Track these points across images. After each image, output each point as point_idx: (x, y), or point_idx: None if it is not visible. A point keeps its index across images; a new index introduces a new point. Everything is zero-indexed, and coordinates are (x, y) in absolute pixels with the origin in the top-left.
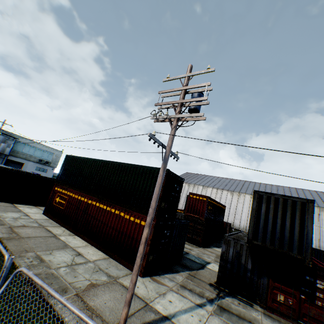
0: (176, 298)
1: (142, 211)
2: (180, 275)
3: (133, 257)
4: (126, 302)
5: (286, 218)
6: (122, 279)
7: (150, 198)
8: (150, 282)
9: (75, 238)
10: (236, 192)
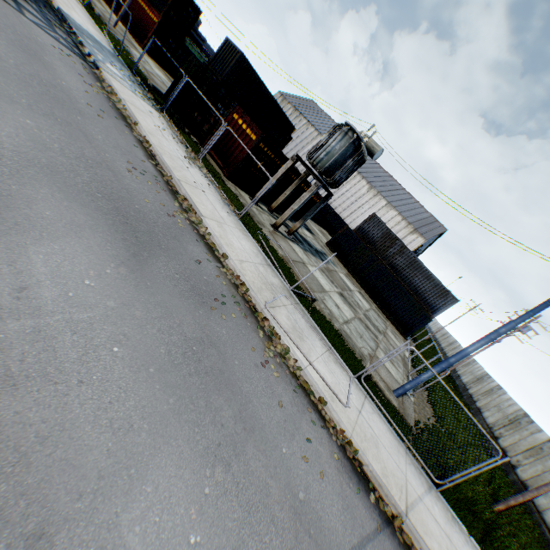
0: (153, 64)
1: (157, 11)
2: (171, 78)
3: (143, 40)
4: (119, 17)
5: (227, 58)
6: (130, 39)
7: (165, 4)
8: (146, 55)
9: (113, 15)
10: None
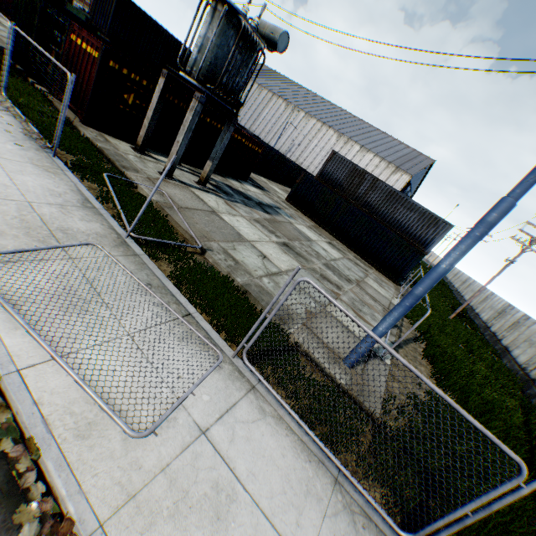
0: None
1: None
2: None
3: None
4: None
5: (107, 5)
6: None
7: None
8: None
9: None
10: (292, 106)
